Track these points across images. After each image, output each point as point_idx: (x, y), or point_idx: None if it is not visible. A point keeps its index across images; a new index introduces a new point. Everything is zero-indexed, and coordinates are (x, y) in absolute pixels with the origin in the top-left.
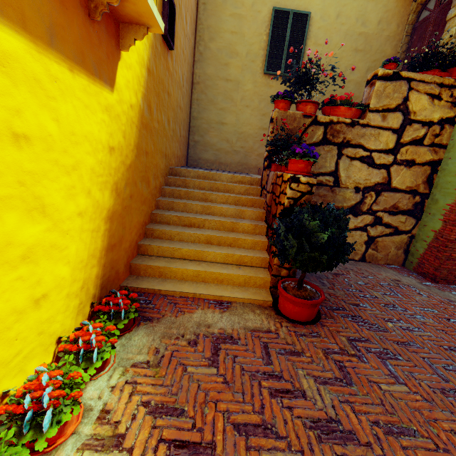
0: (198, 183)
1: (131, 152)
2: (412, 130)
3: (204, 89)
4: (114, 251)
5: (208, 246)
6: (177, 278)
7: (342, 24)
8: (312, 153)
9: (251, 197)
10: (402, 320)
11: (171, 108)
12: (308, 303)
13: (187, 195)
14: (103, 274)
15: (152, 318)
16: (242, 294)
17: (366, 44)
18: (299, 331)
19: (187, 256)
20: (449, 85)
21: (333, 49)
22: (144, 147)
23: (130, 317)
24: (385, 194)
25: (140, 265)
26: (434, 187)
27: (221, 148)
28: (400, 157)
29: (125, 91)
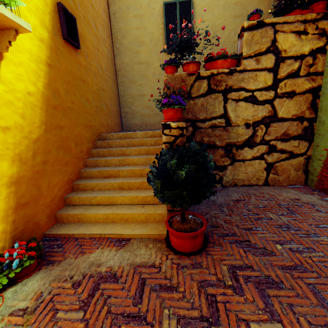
0: (118, 142)
1: (37, 128)
2: (286, 66)
3: (125, 73)
4: (28, 208)
5: (120, 191)
6: (92, 221)
7: (219, 0)
8: (176, 101)
9: (158, 147)
10: (293, 240)
11: (90, 91)
12: (187, 236)
13: (109, 153)
14: (14, 228)
15: (55, 261)
16: (141, 230)
17: (242, 10)
18: (182, 263)
19: (101, 202)
20: (312, 20)
21: (216, 21)
22: (56, 123)
23: (24, 265)
24: (273, 124)
25: (62, 214)
26: (319, 110)
27: (144, 114)
28: (280, 91)
29: (16, 83)
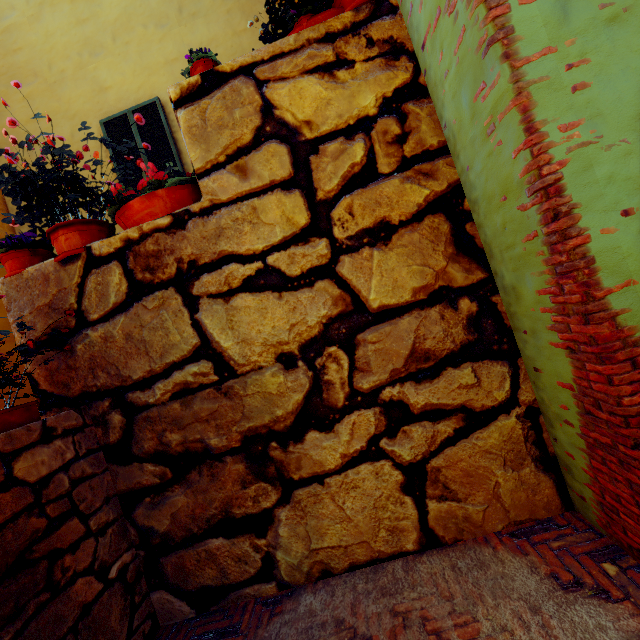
0: None
1: None
2: (329, 161)
3: None
4: None
5: None
6: None
7: None
8: None
9: None
10: None
11: None
12: None
13: None
14: None
15: None
16: None
17: None
18: None
19: None
20: (348, 28)
21: None
22: None
23: None
24: (367, 336)
25: None
26: (489, 254)
27: None
28: (343, 233)
29: None
